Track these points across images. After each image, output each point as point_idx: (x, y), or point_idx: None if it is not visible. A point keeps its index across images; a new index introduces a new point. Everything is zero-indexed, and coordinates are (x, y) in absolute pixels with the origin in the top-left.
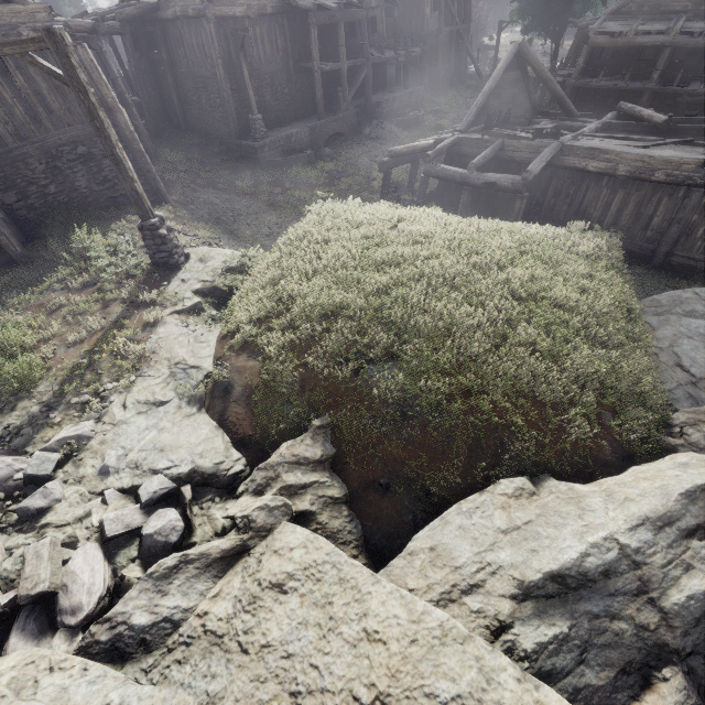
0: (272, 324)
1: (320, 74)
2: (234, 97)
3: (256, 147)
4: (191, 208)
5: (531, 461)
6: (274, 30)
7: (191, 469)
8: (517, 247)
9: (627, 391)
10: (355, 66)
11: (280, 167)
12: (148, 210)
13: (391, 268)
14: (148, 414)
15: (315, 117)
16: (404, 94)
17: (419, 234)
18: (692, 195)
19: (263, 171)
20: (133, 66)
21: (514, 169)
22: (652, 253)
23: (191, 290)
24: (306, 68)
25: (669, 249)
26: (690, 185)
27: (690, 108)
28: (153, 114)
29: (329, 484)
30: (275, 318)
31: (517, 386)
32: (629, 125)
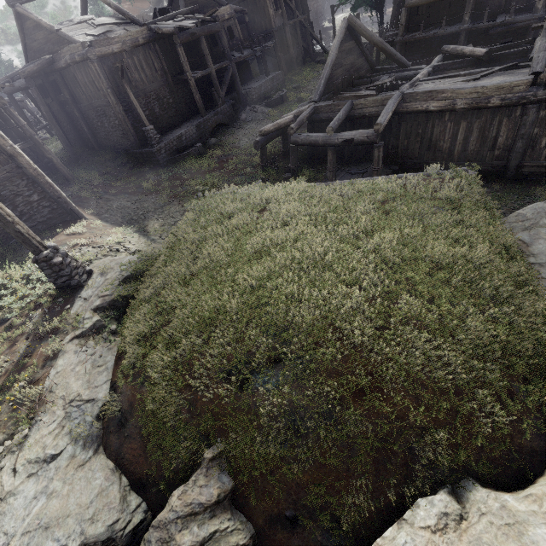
0: (157, 340)
1: (193, 81)
2: (128, 116)
3: (153, 151)
4: (105, 217)
5: (447, 467)
6: (149, 55)
7: (79, 545)
8: (380, 207)
9: (533, 352)
10: (223, 68)
11: (177, 163)
12: (37, 245)
13: (263, 257)
14: (38, 476)
15: (199, 115)
16: (267, 80)
17: (285, 213)
18: (529, 112)
19: (164, 169)
20: (44, 110)
21: (367, 122)
22: (504, 169)
23: (90, 309)
24: (183, 79)
25: (518, 162)
26: (524, 104)
27: (501, 37)
28: (73, 142)
29: (232, 528)
30: (160, 333)
31: (411, 374)
32: (455, 63)
